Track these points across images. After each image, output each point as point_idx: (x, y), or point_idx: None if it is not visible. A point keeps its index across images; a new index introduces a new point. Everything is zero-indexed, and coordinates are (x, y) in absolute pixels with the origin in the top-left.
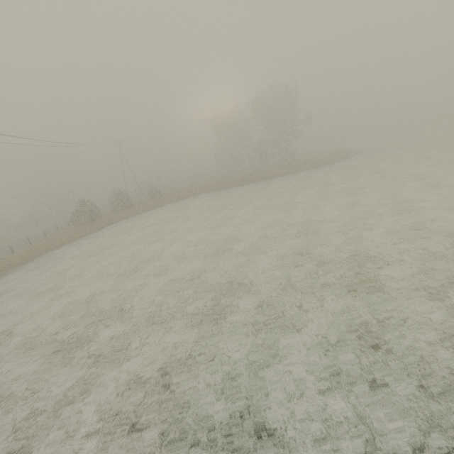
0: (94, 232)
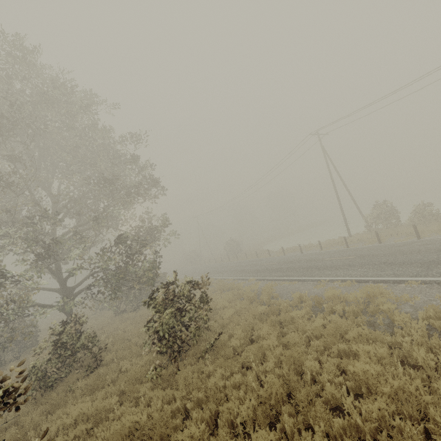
0: None
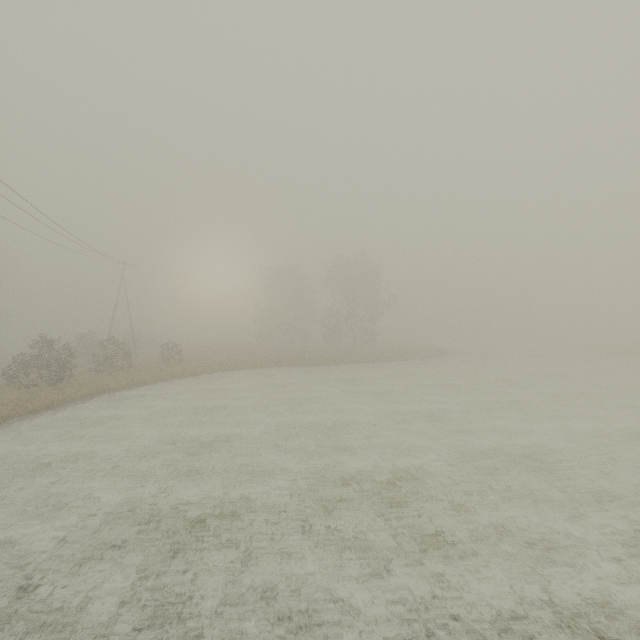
0: (72, 403)
